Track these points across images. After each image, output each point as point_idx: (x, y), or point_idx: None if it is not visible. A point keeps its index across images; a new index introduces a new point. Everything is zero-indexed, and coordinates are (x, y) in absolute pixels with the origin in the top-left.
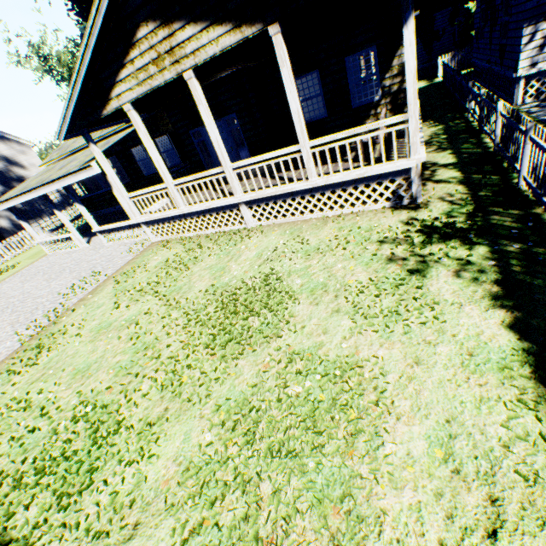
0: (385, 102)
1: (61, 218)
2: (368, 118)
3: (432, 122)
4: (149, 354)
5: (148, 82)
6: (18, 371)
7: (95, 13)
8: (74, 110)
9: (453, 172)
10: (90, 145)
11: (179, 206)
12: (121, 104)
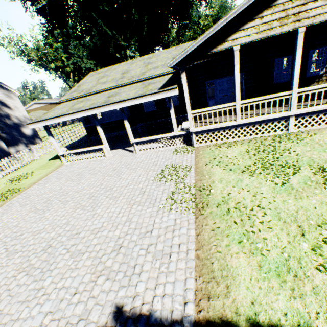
0: (324, 75)
1: (100, 133)
2: (313, 83)
3: None
4: None
5: (265, 32)
6: (249, 230)
7: None
8: (199, 44)
9: None
10: (182, 73)
11: (237, 119)
12: (232, 45)
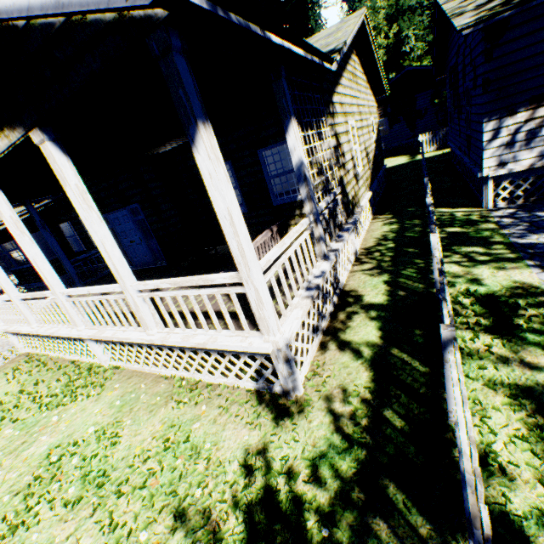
0: None
1: None
2: (294, 217)
3: (390, 216)
4: None
5: None
6: None
7: None
8: None
9: (372, 329)
10: None
11: (30, 323)
12: None
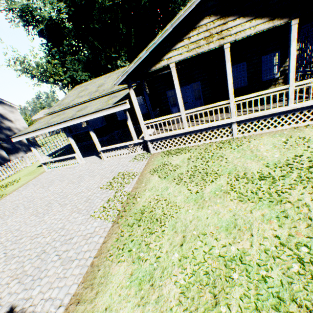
0: (280, 78)
1: (72, 143)
2: (270, 86)
3: None
4: (289, 205)
5: (195, 50)
6: (143, 239)
7: (188, 6)
8: (137, 65)
9: None
10: (130, 89)
11: (185, 127)
12: (168, 63)
